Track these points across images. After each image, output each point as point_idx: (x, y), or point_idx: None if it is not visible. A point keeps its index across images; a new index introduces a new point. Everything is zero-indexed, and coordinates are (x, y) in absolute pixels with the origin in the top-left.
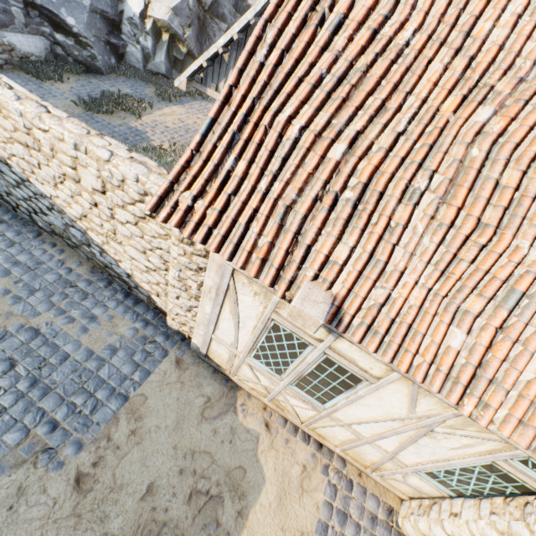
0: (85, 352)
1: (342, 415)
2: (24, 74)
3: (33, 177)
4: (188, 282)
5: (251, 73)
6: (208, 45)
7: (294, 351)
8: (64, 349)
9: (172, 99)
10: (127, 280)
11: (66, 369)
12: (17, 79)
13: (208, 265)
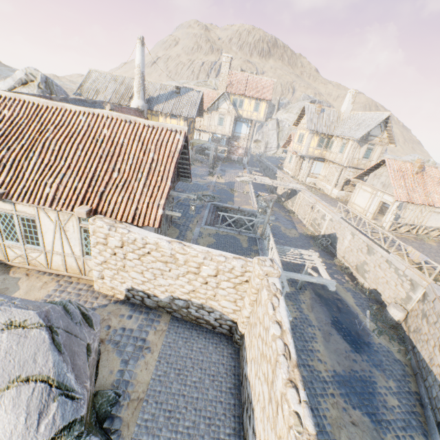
0: None
1: (49, 246)
2: None
3: None
4: None
5: None
6: None
7: (13, 223)
8: None
9: None
10: None
11: None
12: None
13: None
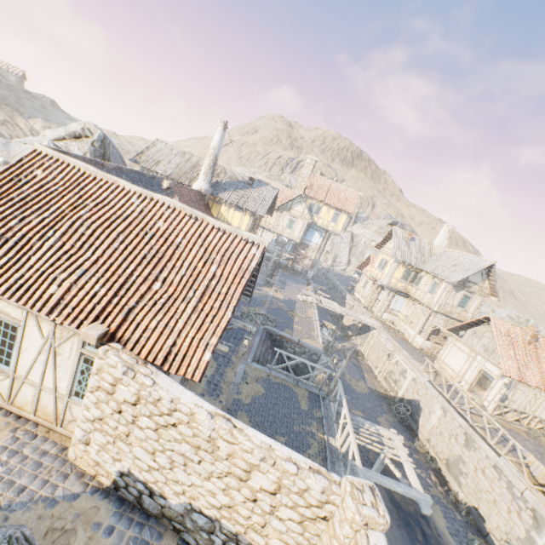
0: None
1: (22, 370)
2: None
3: None
4: None
5: None
6: None
7: None
8: None
9: None
10: None
11: None
12: None
13: None
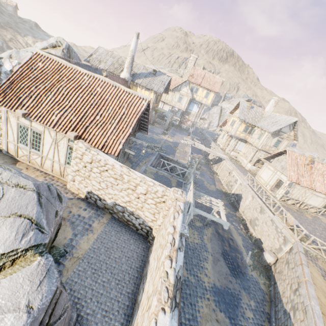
0: None
1: (45, 153)
2: None
3: None
4: None
5: (15, 75)
6: None
7: (27, 133)
8: None
9: None
10: None
11: None
12: None
13: (2, 112)
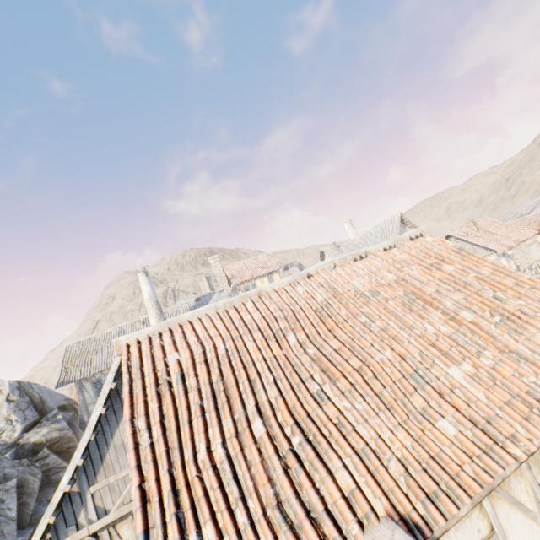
0: None
1: None
2: None
3: None
4: None
5: (149, 457)
6: None
7: None
8: None
9: None
10: None
11: None
12: None
13: None
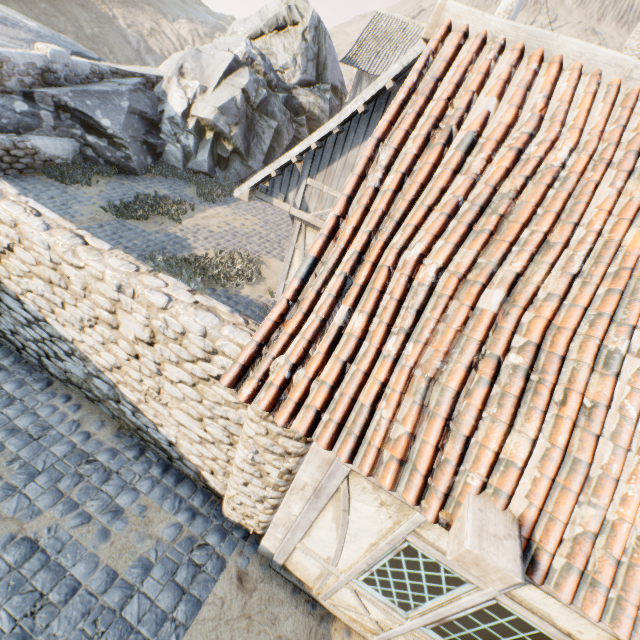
0: (103, 575)
1: None
2: (46, 179)
3: (52, 317)
4: (265, 467)
5: (364, 200)
6: (256, 142)
7: (437, 585)
8: (72, 573)
9: (215, 199)
10: (168, 449)
11: (74, 612)
12: (37, 185)
13: (307, 457)
